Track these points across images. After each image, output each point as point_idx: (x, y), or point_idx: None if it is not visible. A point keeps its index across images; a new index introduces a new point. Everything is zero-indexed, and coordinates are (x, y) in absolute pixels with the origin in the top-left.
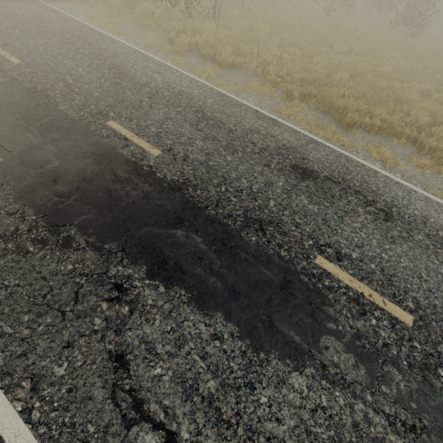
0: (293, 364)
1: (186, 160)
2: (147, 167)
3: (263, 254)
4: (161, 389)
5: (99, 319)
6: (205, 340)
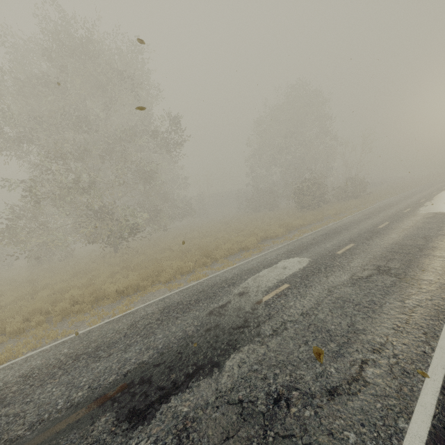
0: None
1: None
2: None
3: None
4: None
5: None
6: None
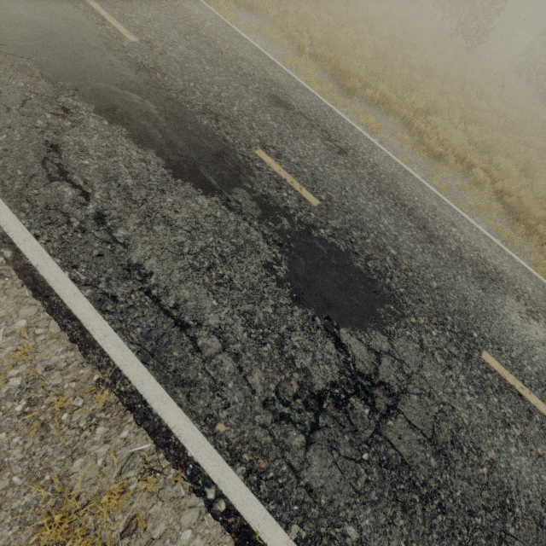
0: (203, 192)
1: (163, 54)
2: (120, 46)
3: (209, 133)
4: (86, 171)
5: (42, 122)
6: (133, 160)
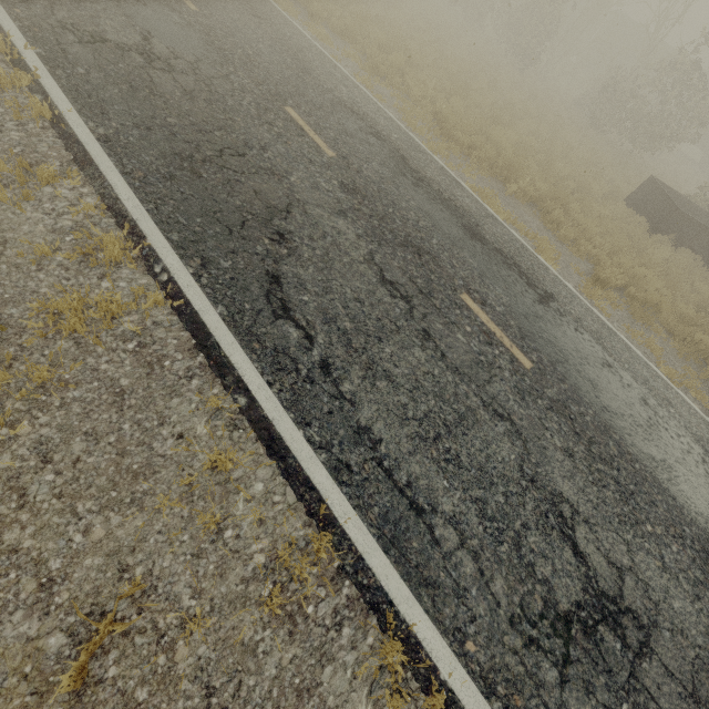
0: None
1: None
2: None
3: None
4: None
5: None
6: None
